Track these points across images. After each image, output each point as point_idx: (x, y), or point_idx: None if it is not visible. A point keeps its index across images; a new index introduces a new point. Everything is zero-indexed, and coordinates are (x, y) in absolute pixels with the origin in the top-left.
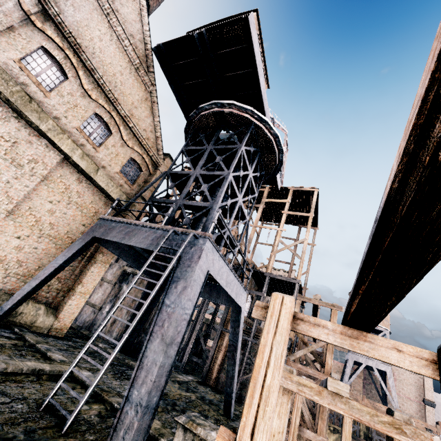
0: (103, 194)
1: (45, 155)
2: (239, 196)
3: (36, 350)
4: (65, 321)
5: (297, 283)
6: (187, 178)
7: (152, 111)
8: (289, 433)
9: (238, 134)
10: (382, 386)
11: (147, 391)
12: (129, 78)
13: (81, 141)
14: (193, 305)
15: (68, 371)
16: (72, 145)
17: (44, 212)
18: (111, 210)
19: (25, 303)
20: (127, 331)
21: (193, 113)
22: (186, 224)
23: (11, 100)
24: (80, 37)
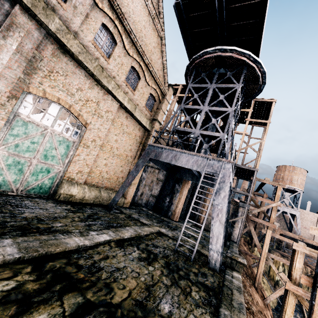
0: (137, 123)
1: (111, 106)
2: (233, 122)
3: (134, 218)
4: (128, 199)
5: (256, 171)
6: (196, 110)
7: (161, 53)
8: (262, 255)
9: (231, 70)
10: (290, 222)
11: (220, 246)
12: (149, 29)
13: (126, 90)
14: (227, 203)
15: (180, 237)
16: (123, 95)
17: (113, 142)
18: (142, 132)
19: (112, 193)
20: (205, 220)
21: (197, 55)
22: (206, 148)
23: (94, 74)
24: (122, 5)
